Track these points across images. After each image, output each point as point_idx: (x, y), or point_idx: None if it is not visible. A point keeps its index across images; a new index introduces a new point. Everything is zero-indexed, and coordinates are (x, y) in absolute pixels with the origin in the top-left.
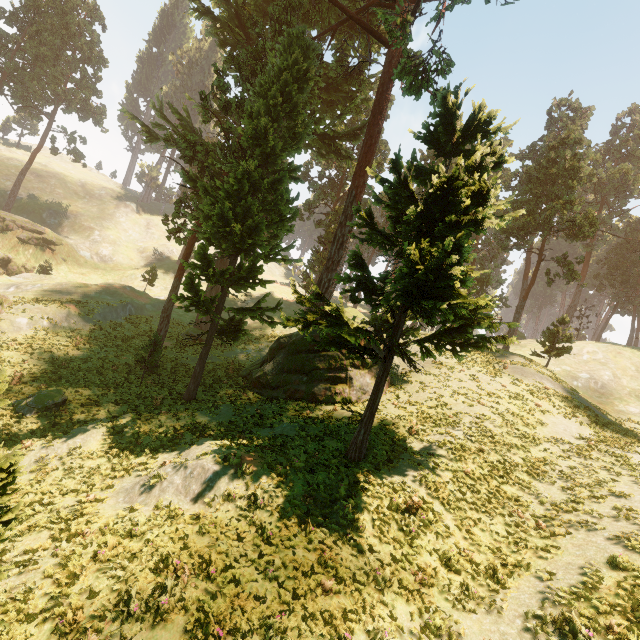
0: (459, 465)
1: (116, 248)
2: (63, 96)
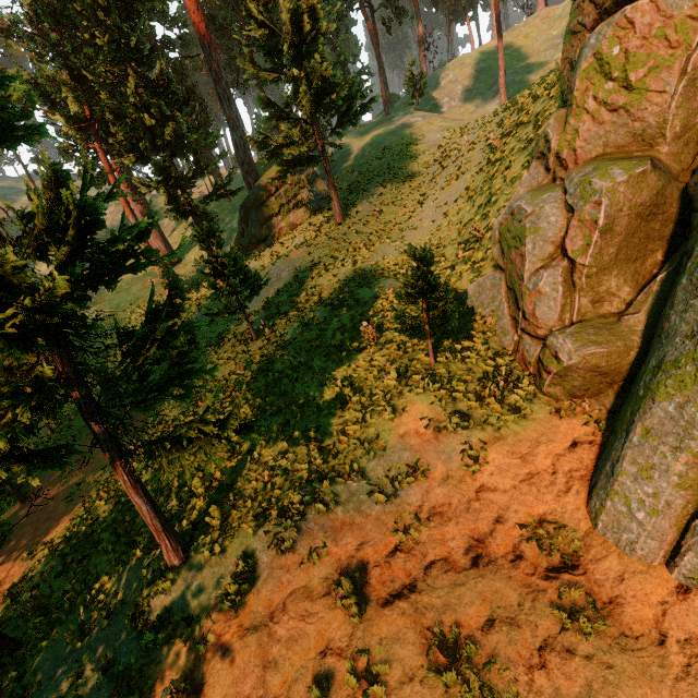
0: (390, 190)
1: None
2: None
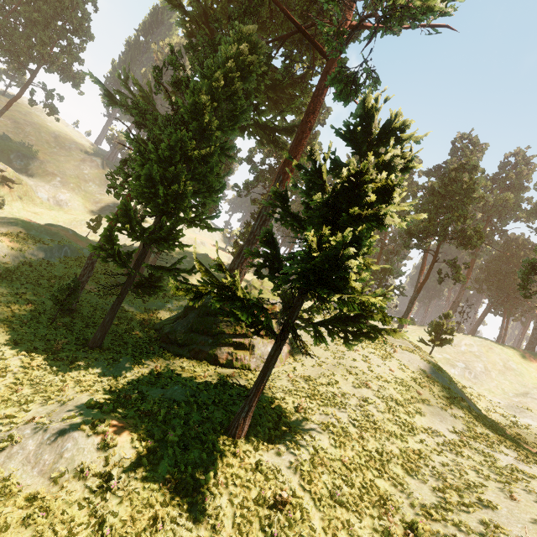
0: (338, 452)
1: (74, 195)
2: (47, 57)
